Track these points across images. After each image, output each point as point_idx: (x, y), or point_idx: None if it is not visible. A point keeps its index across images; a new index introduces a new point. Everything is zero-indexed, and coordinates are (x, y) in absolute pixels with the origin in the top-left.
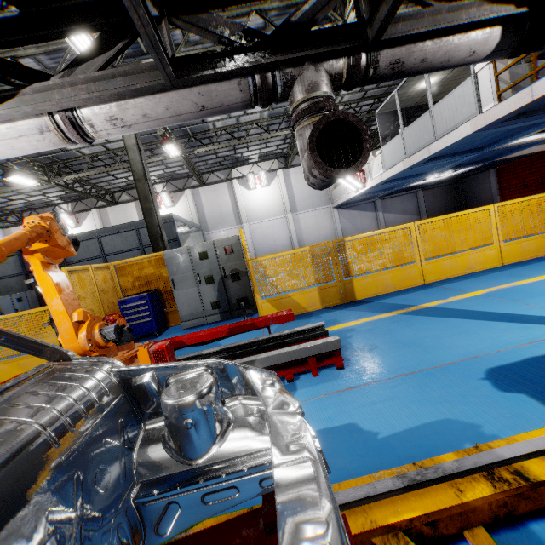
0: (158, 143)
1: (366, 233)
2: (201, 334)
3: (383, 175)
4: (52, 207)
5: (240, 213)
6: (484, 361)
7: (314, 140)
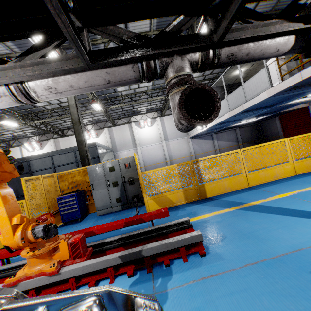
0: (90, 103)
1: (211, 156)
2: (106, 226)
3: (217, 120)
4: (27, 138)
5: (135, 141)
6: (308, 254)
7: (182, 102)
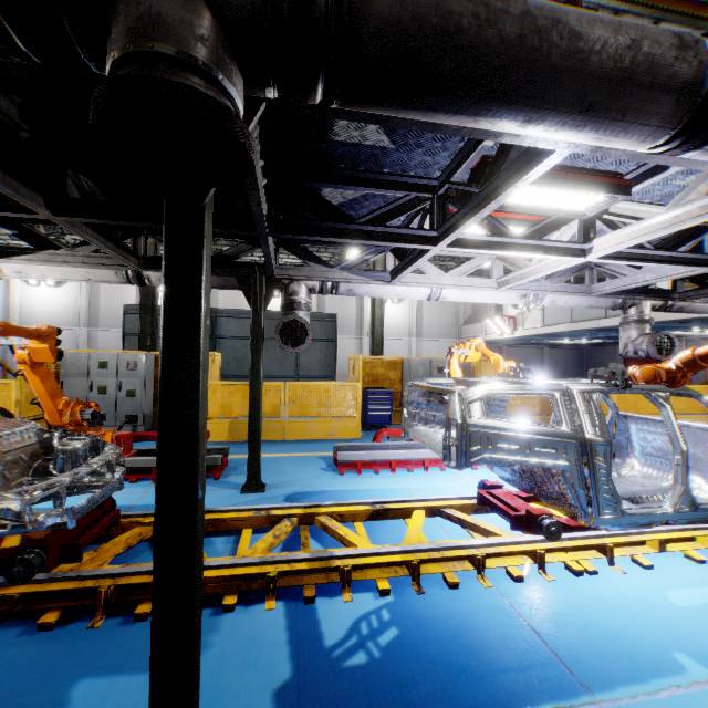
0: None
1: None
2: None
3: (540, 330)
4: None
5: (363, 324)
6: None
7: (654, 341)
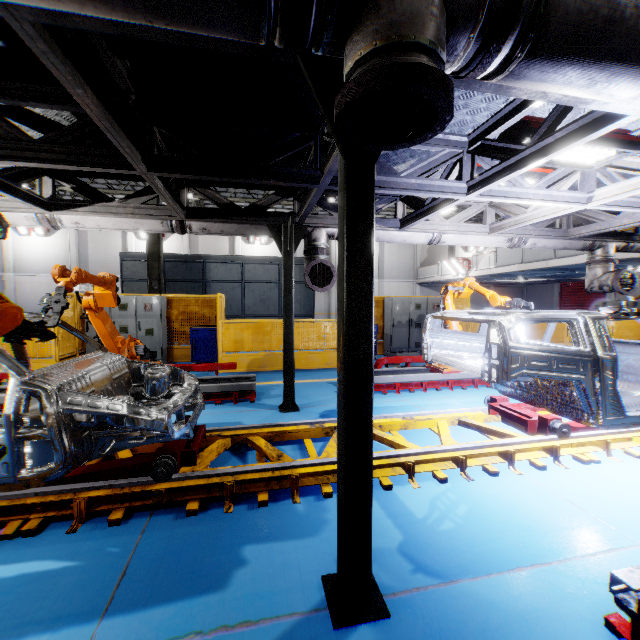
0: None
1: None
2: None
3: (493, 270)
4: None
5: None
6: None
7: (618, 278)
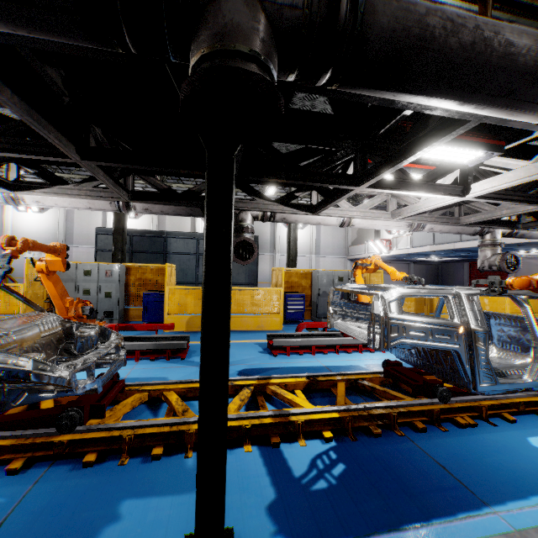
0: None
1: None
2: None
3: (409, 250)
4: None
5: (276, 244)
6: None
7: (504, 259)
